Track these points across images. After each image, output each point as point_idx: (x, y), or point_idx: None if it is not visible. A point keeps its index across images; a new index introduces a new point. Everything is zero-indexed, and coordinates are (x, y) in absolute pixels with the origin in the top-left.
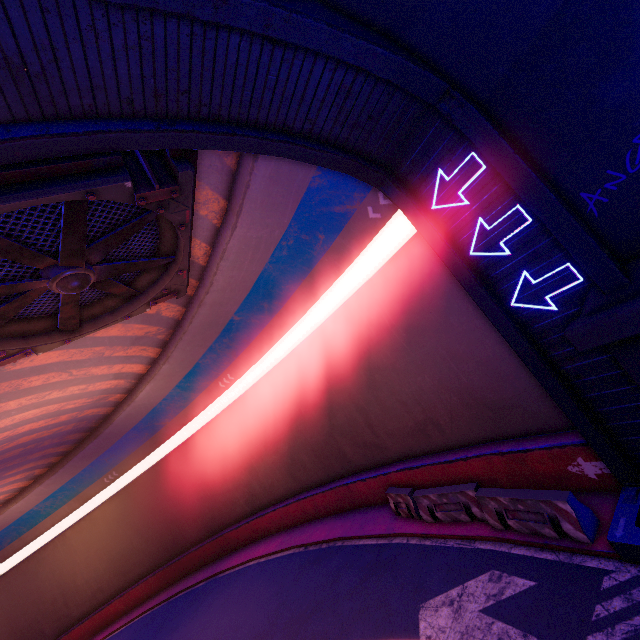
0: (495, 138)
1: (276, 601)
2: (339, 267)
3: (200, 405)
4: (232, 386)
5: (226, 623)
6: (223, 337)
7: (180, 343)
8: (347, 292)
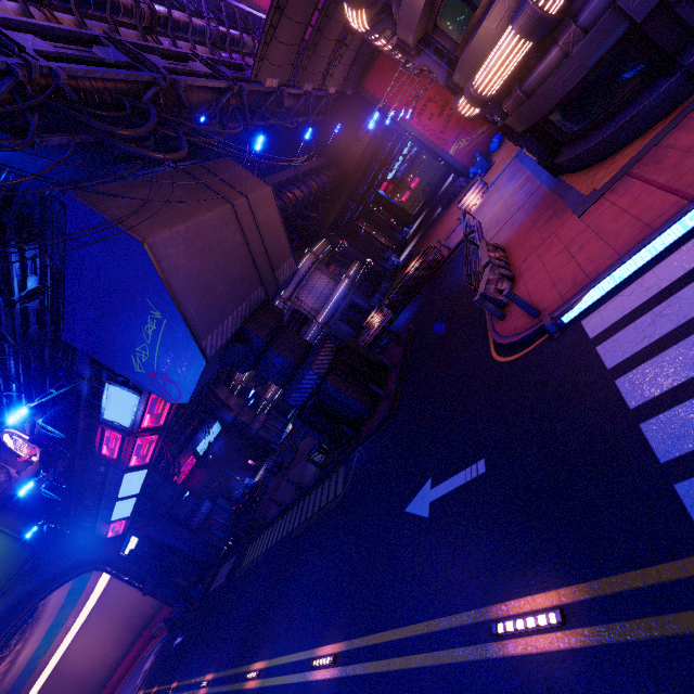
0: (111, 568)
1: None
2: (99, 576)
3: (60, 640)
4: (76, 621)
5: None
6: (62, 609)
7: (40, 626)
8: (108, 576)
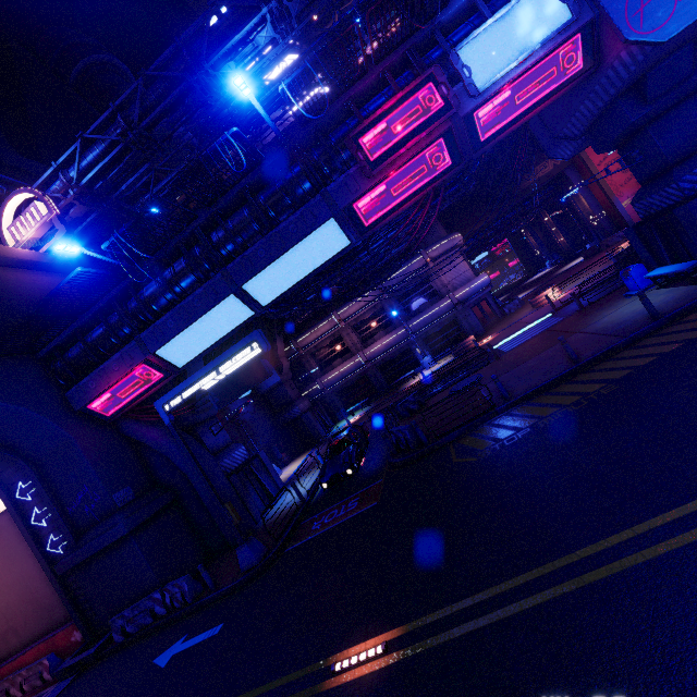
0: (37, 480)
1: None
2: None
3: None
4: None
5: None
6: None
7: None
8: None
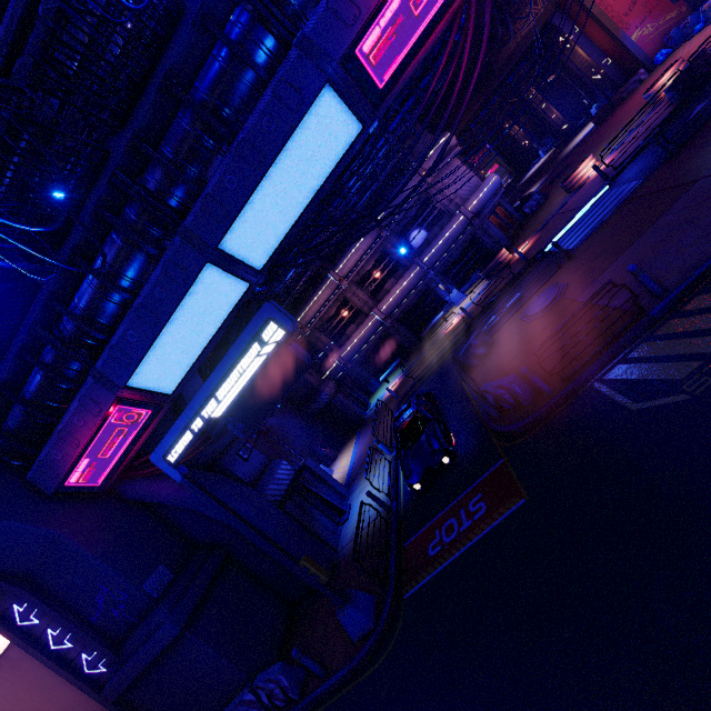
0: (35, 599)
1: None
2: None
3: None
4: None
5: None
6: None
7: None
8: None
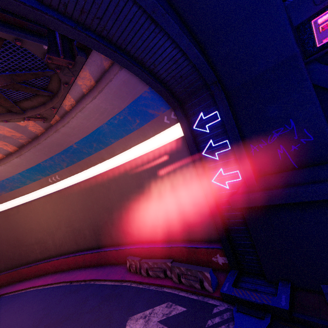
0: (227, 109)
1: (42, 313)
2: (141, 139)
3: (31, 188)
4: (56, 183)
5: (1, 325)
6: (62, 154)
7: (33, 148)
8: (140, 152)
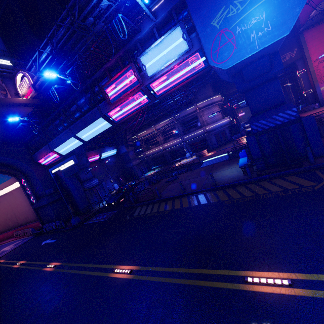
0: (26, 181)
1: None
2: (11, 183)
3: None
4: None
5: None
6: None
7: None
8: (15, 187)
